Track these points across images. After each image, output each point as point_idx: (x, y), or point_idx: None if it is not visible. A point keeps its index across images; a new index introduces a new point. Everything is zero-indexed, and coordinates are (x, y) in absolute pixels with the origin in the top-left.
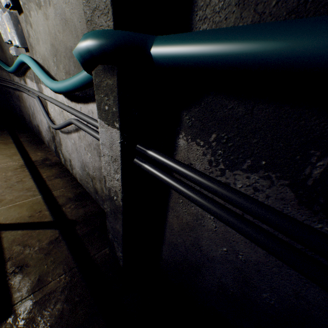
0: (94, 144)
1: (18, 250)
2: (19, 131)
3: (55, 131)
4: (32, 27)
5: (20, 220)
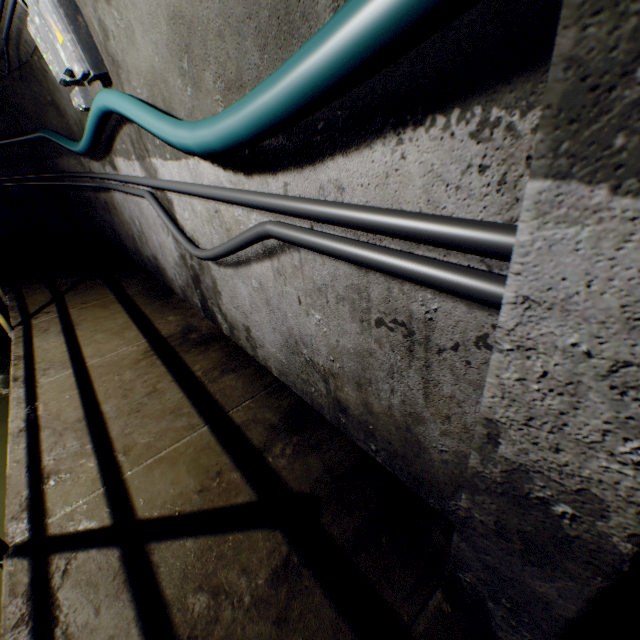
0: (337, 286)
1: (203, 609)
2: (122, 276)
3: (199, 265)
4: (110, 1)
5: (180, 504)
